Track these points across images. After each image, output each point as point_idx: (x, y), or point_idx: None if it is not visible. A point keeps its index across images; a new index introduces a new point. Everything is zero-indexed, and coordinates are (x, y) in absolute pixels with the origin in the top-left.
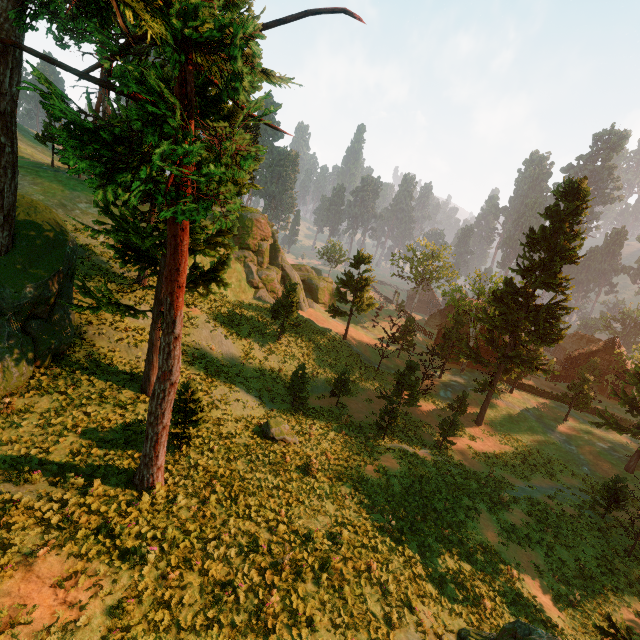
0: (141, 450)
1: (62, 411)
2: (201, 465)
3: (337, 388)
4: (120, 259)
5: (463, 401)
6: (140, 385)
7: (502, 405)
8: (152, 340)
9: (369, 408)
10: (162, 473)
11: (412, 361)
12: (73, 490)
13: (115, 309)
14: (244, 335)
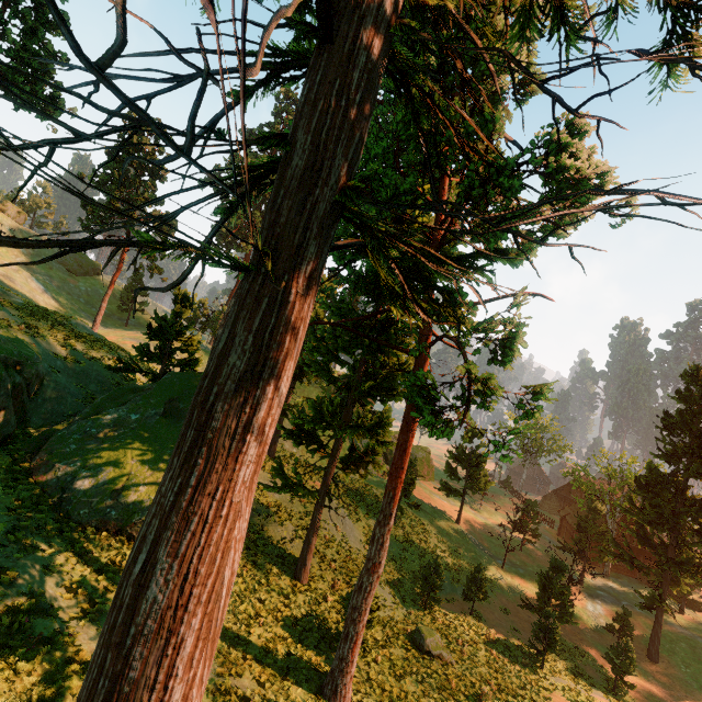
0: (314, 652)
1: (243, 597)
2: (374, 680)
3: (470, 589)
4: (292, 440)
5: (626, 621)
6: (291, 571)
7: (676, 632)
8: (315, 522)
9: (508, 620)
10: (352, 684)
11: (558, 560)
12: (278, 695)
13: (302, 491)
14: (362, 514)
